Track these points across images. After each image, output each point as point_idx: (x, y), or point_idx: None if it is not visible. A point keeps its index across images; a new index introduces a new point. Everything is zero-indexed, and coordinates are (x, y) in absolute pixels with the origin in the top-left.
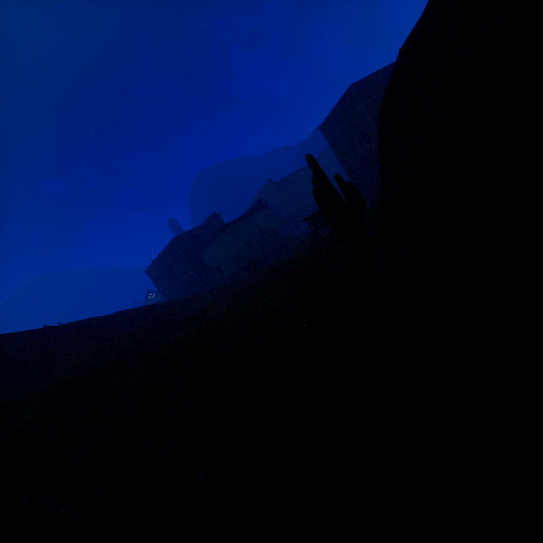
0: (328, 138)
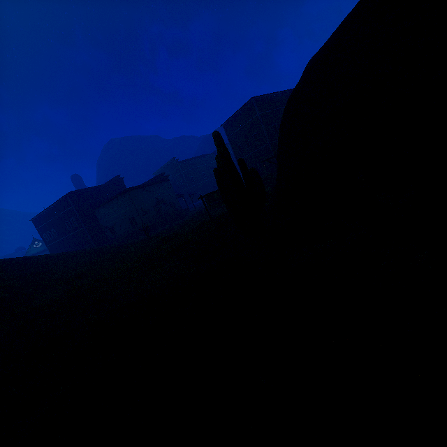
0: (229, 135)
